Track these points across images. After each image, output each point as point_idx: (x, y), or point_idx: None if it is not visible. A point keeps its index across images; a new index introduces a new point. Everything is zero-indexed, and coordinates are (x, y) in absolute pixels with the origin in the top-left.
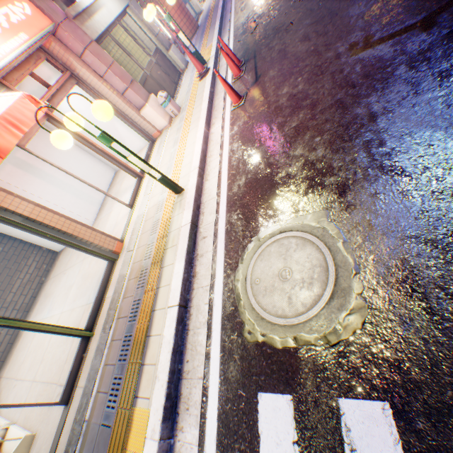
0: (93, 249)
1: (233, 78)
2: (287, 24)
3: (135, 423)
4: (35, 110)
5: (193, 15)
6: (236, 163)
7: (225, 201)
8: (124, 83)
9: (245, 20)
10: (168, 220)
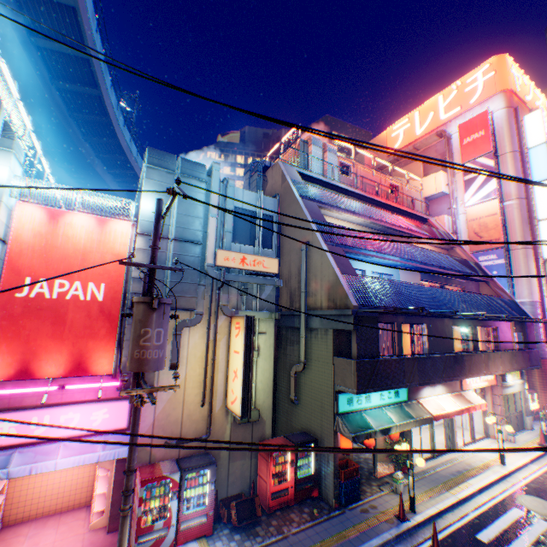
0: (450, 440)
1: None
2: None
3: (465, 482)
4: (484, 406)
5: None
6: (536, 480)
7: (523, 482)
8: (499, 412)
9: None
10: (491, 464)
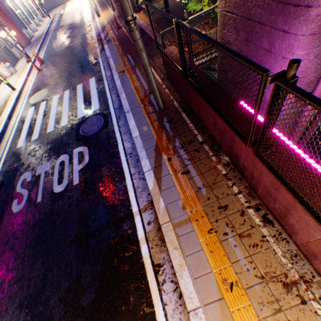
0: None
1: (40, 65)
2: (59, 55)
3: None
4: None
5: (29, 36)
6: (35, 84)
7: (30, 91)
8: None
9: (50, 49)
10: (10, 96)
